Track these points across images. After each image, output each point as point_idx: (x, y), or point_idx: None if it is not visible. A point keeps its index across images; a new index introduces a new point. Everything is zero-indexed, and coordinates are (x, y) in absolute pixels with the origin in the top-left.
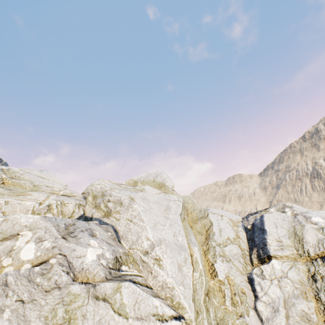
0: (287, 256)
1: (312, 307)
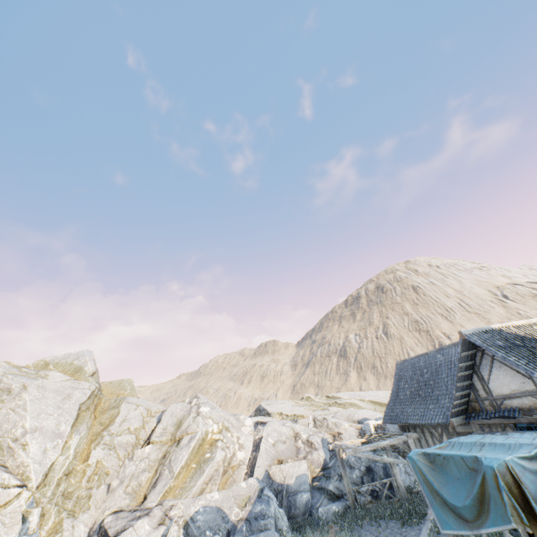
0: (162, 441)
1: (148, 476)
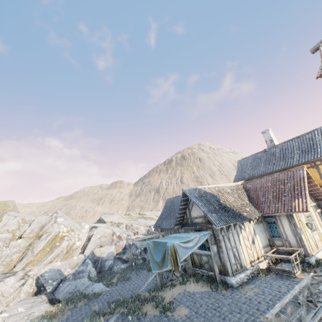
0: (30, 236)
1: (18, 255)
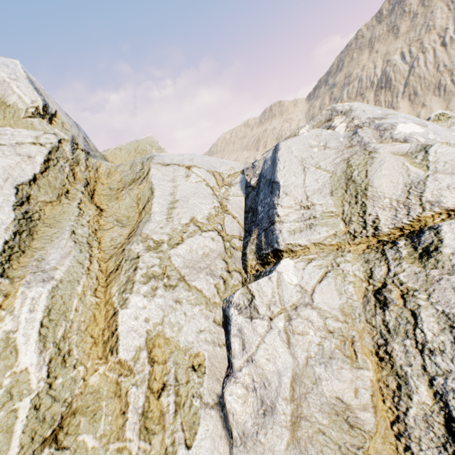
0: (321, 243)
1: (366, 387)
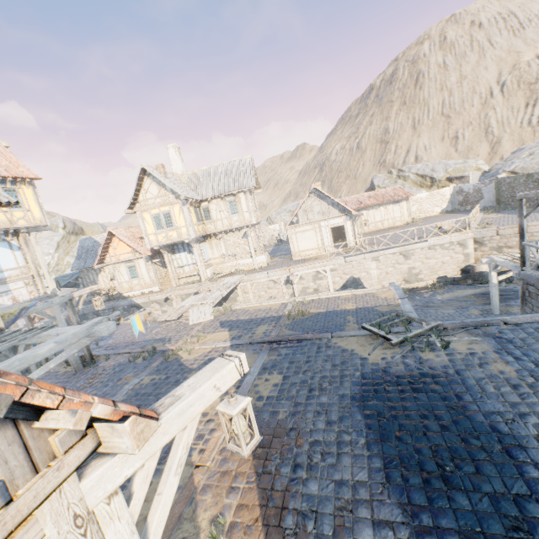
0: None
1: None
